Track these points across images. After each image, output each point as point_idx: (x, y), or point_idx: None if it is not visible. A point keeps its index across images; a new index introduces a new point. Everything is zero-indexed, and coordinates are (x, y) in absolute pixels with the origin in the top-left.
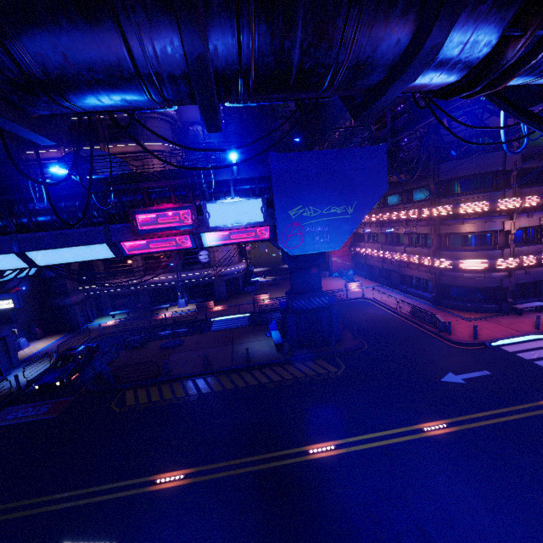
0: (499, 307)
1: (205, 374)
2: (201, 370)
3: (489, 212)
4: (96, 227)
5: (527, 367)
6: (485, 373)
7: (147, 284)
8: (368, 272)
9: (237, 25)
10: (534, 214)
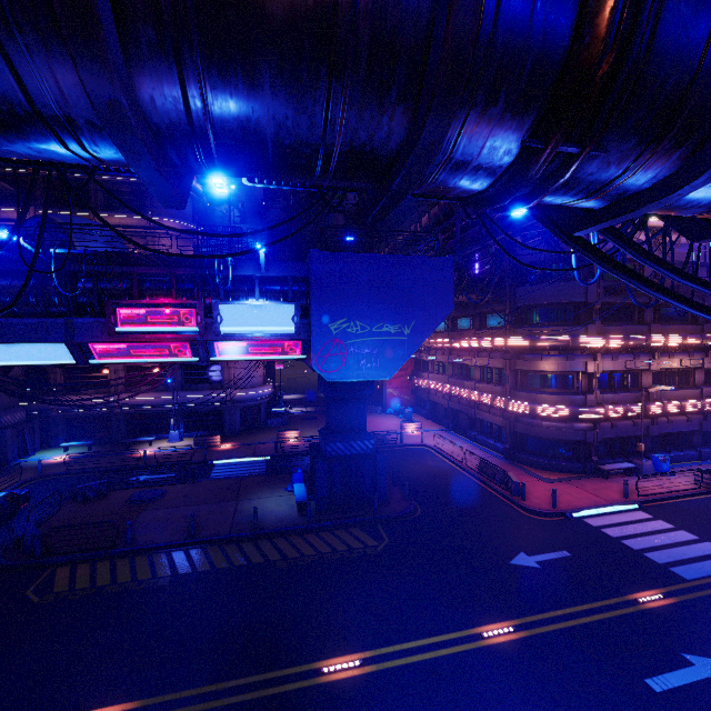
0: (583, 467)
1: (189, 544)
2: (183, 537)
3: (570, 349)
4: (53, 319)
5: (613, 548)
6: (564, 554)
7: (126, 405)
8: (431, 411)
9: (179, 75)
10: (619, 356)
